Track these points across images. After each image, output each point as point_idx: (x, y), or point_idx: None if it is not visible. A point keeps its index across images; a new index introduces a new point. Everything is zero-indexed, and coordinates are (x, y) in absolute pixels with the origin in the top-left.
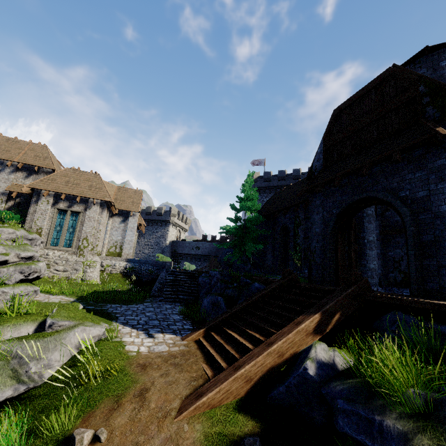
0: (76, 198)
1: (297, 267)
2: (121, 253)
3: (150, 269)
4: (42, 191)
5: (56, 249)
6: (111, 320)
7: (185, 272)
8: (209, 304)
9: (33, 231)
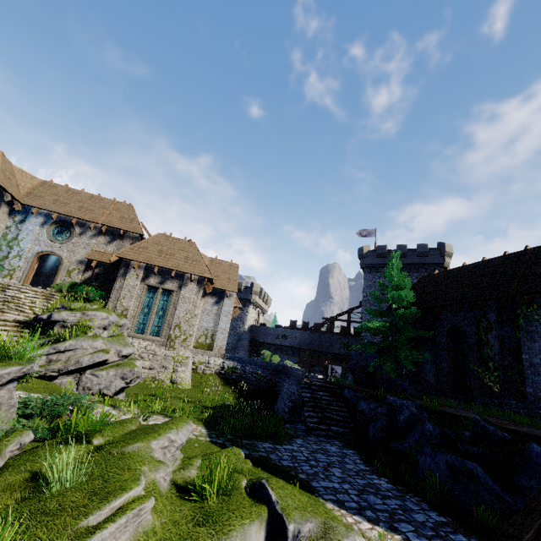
0: (169, 272)
1: (493, 392)
2: (212, 344)
3: (259, 373)
4: (131, 262)
5: (141, 337)
6: (310, 492)
7: (321, 385)
8: (442, 469)
9: (117, 312)
